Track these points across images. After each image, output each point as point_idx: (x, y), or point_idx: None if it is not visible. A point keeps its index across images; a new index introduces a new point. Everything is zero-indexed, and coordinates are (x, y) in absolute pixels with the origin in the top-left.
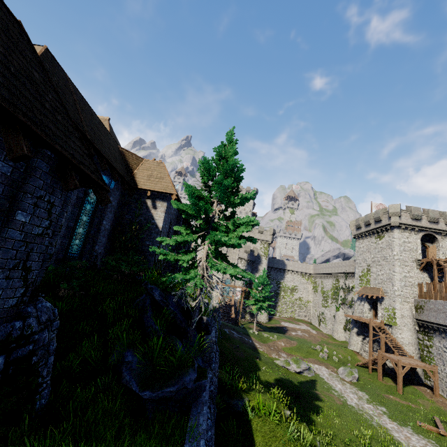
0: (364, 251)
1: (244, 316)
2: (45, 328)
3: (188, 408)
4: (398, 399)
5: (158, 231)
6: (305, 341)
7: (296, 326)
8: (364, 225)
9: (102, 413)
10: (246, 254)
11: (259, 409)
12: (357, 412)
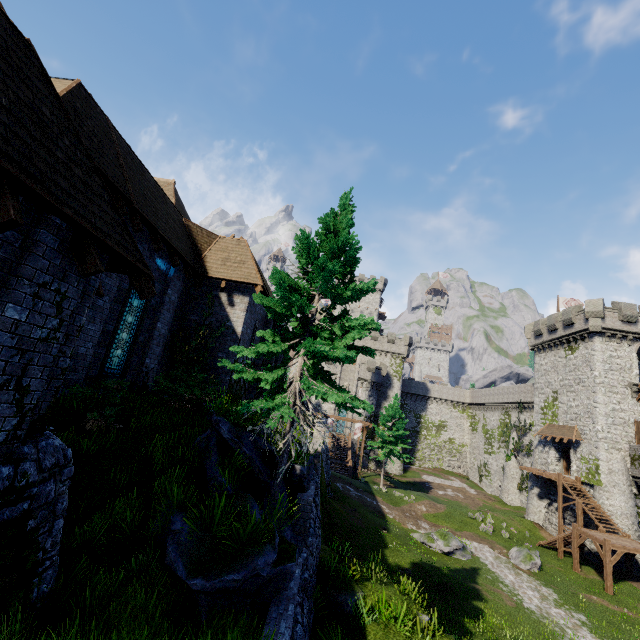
0: (547, 369)
1: (366, 464)
2: (51, 477)
3: (267, 606)
4: (606, 603)
5: (236, 338)
6: (458, 505)
7: (445, 482)
8: (547, 332)
9: (131, 608)
10: (369, 373)
11: (379, 611)
12: (539, 620)
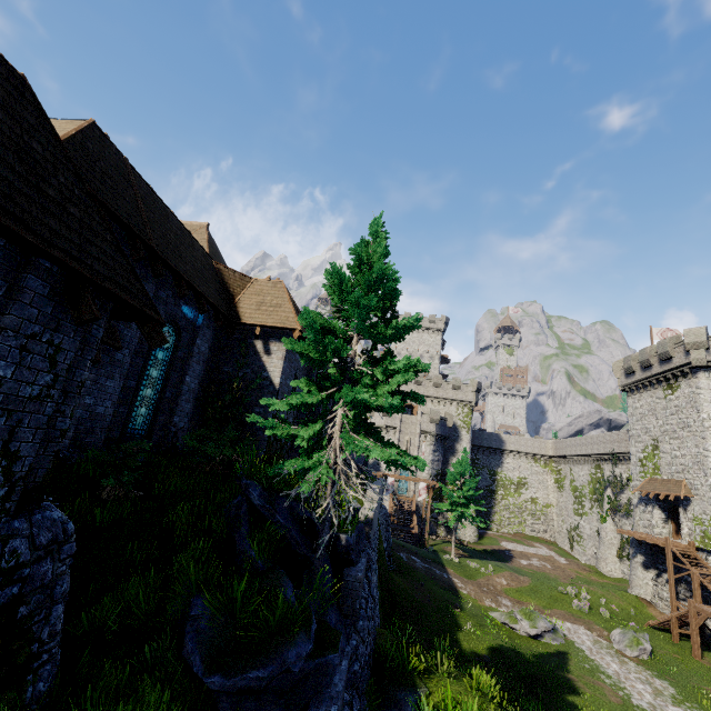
0: (643, 413)
1: (435, 530)
2: (47, 556)
3: (307, 706)
4: None
5: (274, 390)
6: (546, 578)
7: (528, 549)
8: (639, 369)
9: None
10: (433, 425)
11: None
12: None
